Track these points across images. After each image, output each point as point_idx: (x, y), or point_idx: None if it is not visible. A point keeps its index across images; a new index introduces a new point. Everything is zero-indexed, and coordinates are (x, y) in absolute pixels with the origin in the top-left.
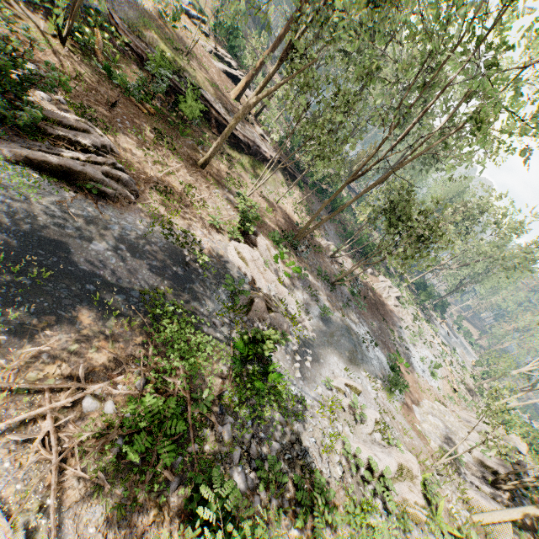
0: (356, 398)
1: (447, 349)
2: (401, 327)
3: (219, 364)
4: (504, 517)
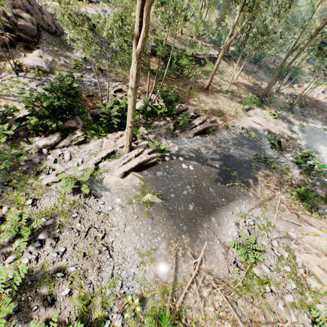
0: None
1: None
2: None
3: (293, 171)
4: None
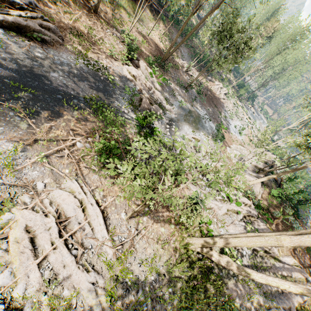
0: (197, 142)
1: (251, 121)
2: (225, 110)
3: (130, 129)
4: (258, 181)
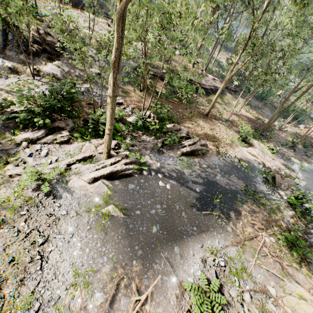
0: None
1: None
2: None
3: (285, 212)
4: None
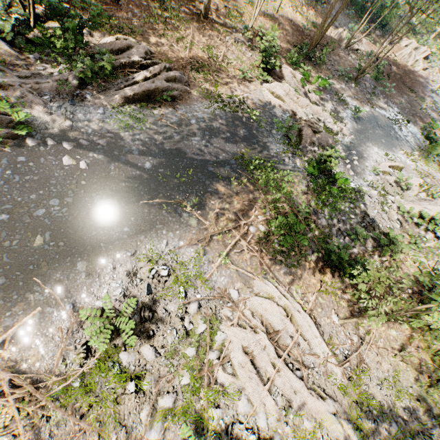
0: (401, 174)
1: None
2: (432, 91)
3: (299, 186)
4: None
